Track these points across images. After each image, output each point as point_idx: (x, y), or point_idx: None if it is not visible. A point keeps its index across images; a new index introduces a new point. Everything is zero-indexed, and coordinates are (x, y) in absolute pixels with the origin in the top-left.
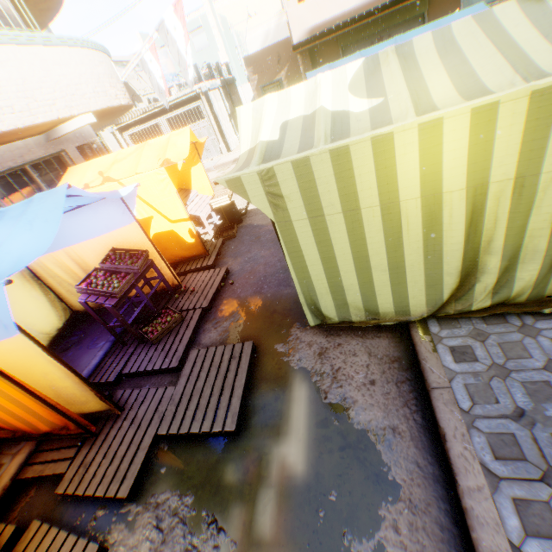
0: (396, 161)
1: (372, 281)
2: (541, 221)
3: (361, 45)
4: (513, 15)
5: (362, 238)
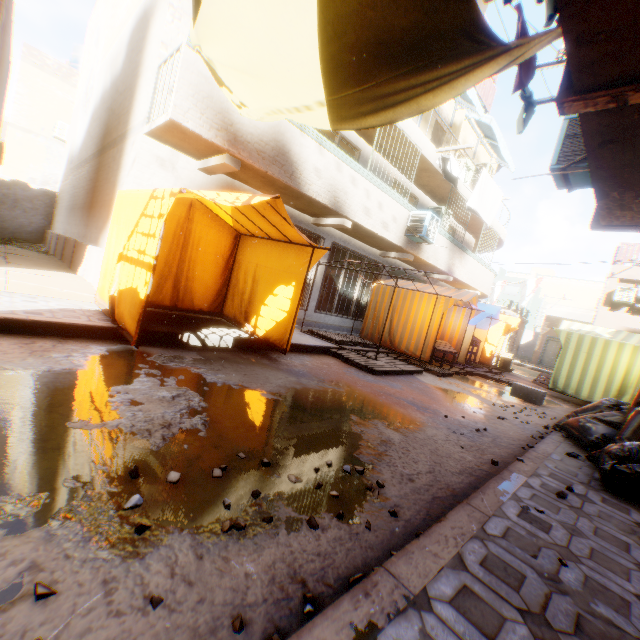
0: (608, 347)
1: (583, 380)
2: None
3: None
4: None
5: (587, 363)
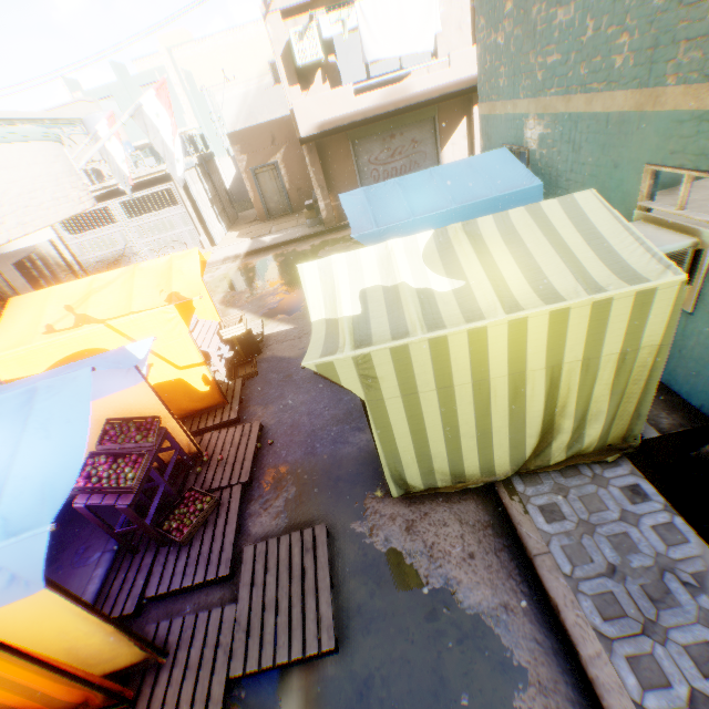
0: (488, 348)
1: (460, 447)
2: (602, 389)
3: (373, 140)
4: (558, 213)
5: (453, 410)
